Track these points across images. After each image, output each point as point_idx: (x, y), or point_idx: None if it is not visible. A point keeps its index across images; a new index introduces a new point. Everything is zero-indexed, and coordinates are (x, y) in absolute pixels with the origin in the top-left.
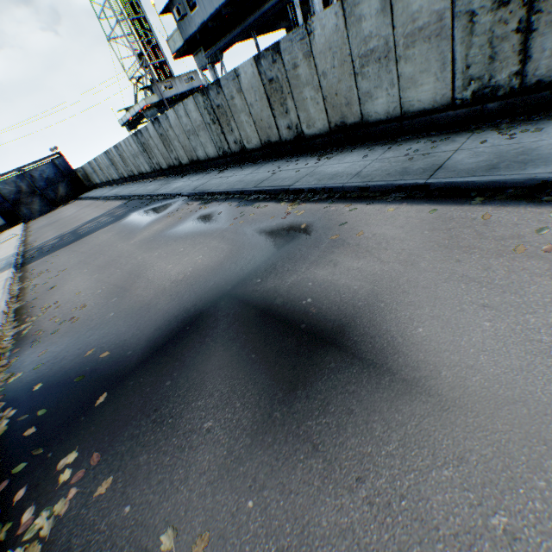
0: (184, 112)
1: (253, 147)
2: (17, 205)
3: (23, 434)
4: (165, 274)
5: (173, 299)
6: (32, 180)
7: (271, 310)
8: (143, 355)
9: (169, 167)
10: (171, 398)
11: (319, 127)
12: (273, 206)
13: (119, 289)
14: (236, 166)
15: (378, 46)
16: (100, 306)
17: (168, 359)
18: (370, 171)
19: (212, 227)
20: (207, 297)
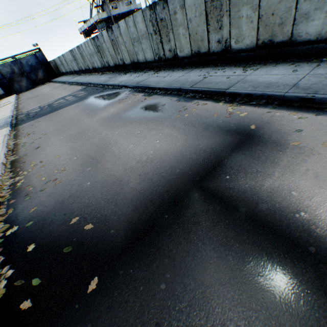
0: (132, 23)
1: (183, 56)
2: (12, 82)
3: (19, 305)
4: (129, 153)
5: (143, 180)
6: (21, 66)
7: (257, 216)
8: (127, 238)
9: (115, 66)
10: (171, 310)
11: (247, 43)
12: (213, 105)
13: (91, 159)
14: (168, 69)
15: None
16: (77, 173)
17: (155, 251)
18: (308, 84)
19: (160, 116)
20: (177, 185)
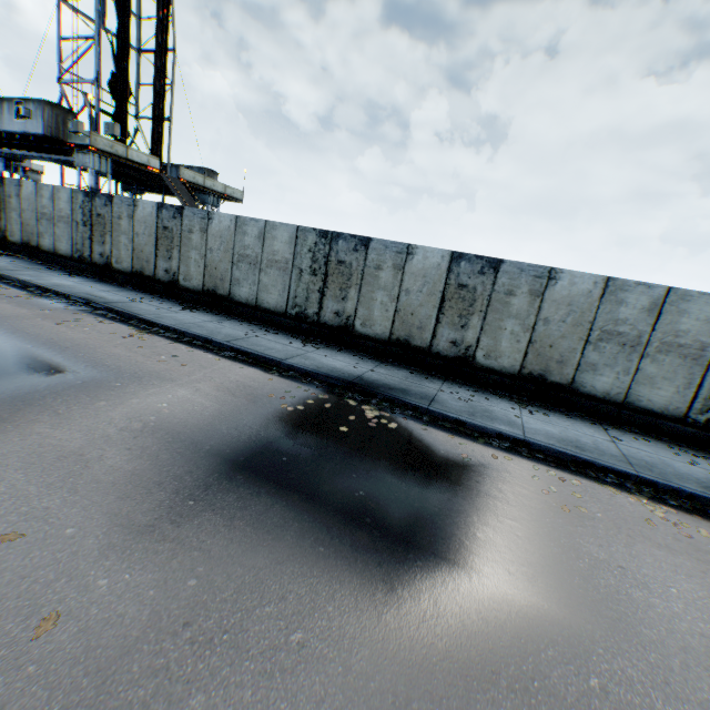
0: None
1: None
2: None
3: None
4: None
5: None
6: None
7: None
8: None
9: None
10: None
11: (18, 239)
12: None
13: None
14: None
15: (50, 213)
16: None
17: None
18: None
19: None
20: None
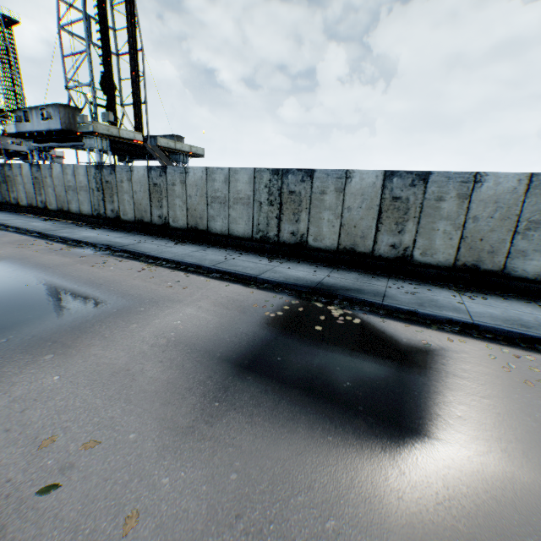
0: None
1: (24, 205)
2: None
3: None
4: None
5: None
6: None
7: None
8: None
9: None
10: None
11: (55, 207)
12: None
13: None
14: (11, 212)
15: (73, 185)
16: None
17: None
18: (42, 227)
19: None
20: None
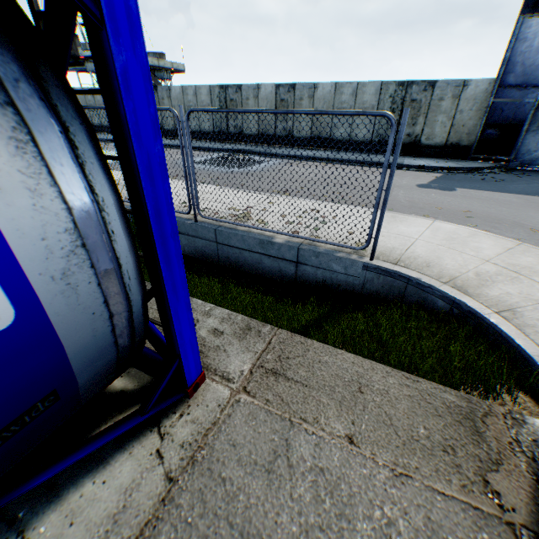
0: None
1: None
2: None
3: None
4: None
5: None
6: None
7: None
8: None
9: None
10: None
11: None
12: None
13: None
14: None
15: (93, 104)
16: None
17: None
18: None
19: None
20: None
